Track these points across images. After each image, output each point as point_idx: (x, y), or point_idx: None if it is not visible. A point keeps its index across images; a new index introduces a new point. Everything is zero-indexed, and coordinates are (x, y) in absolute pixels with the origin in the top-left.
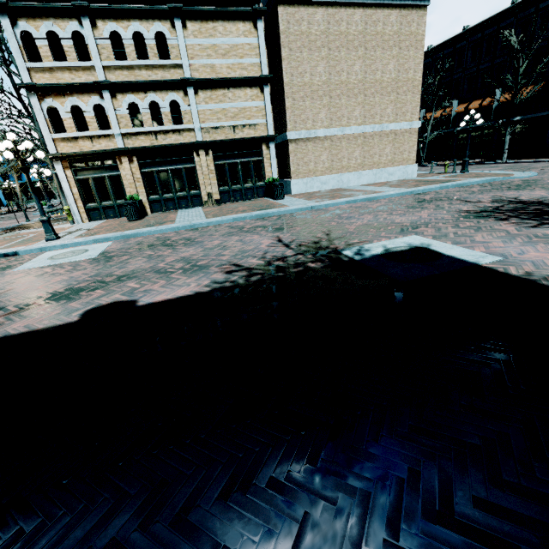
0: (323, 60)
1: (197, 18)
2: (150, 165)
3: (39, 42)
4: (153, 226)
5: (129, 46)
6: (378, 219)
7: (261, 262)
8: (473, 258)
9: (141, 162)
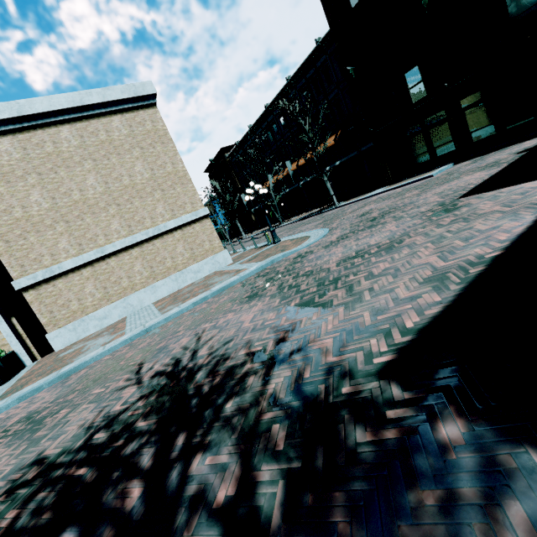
0: (36, 187)
1: None
2: None
3: None
4: None
5: None
6: None
7: None
8: None
9: None
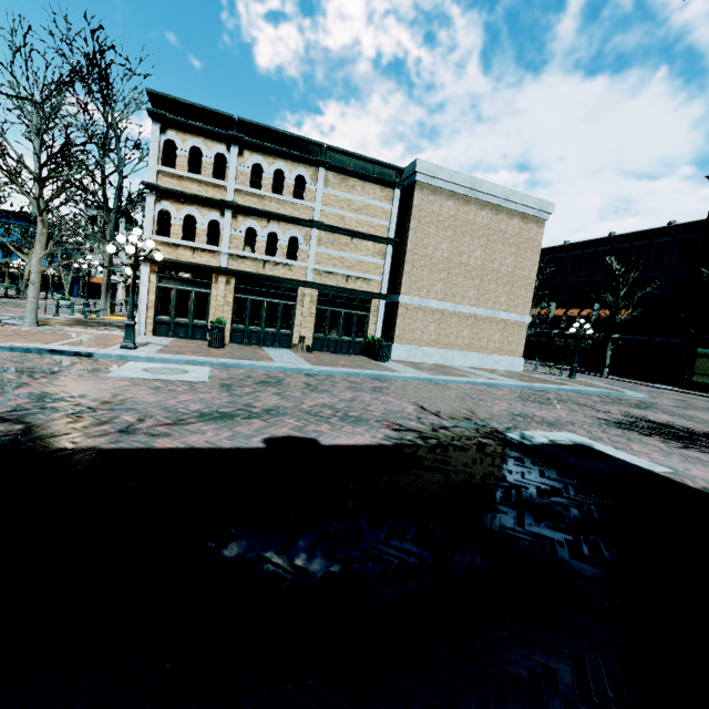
0: (448, 239)
1: (340, 174)
2: (246, 292)
3: (181, 152)
4: (250, 359)
5: (267, 179)
6: (515, 408)
7: (424, 427)
8: (645, 465)
9: (238, 286)
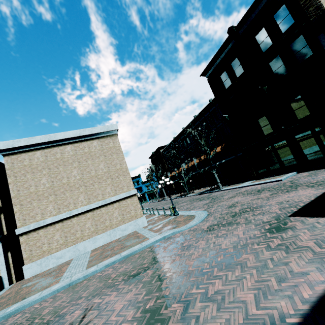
0: (46, 175)
1: None
2: None
3: None
4: None
5: None
6: None
7: None
8: None
9: None
